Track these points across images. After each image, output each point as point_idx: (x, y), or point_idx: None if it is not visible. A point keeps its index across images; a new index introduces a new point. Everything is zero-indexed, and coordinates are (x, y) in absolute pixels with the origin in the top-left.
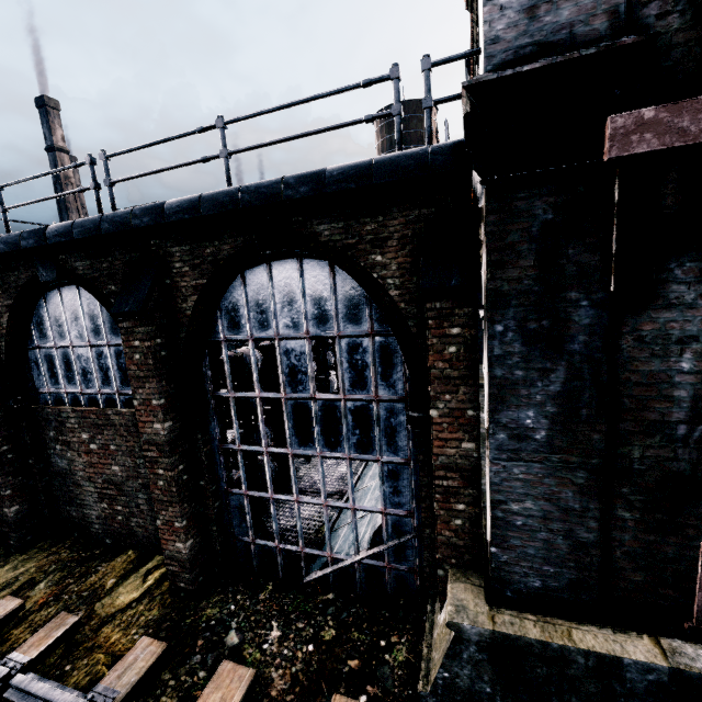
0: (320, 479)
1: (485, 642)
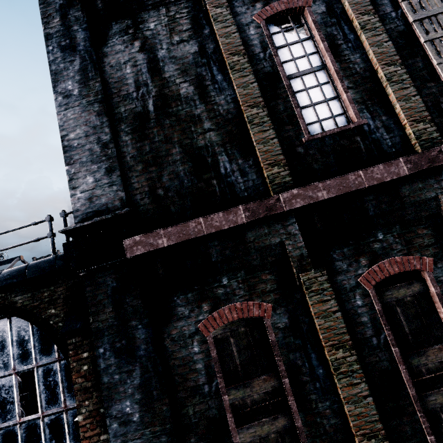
0: None
1: None
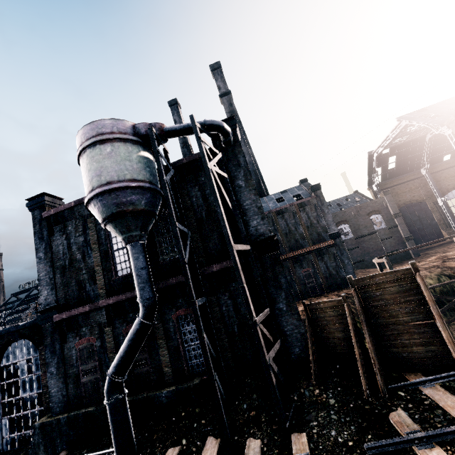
0: (29, 403)
1: (39, 426)
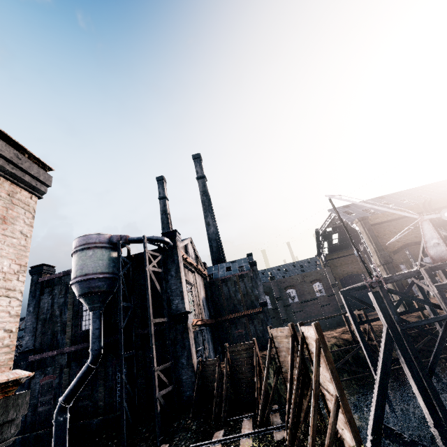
0: None
1: None
